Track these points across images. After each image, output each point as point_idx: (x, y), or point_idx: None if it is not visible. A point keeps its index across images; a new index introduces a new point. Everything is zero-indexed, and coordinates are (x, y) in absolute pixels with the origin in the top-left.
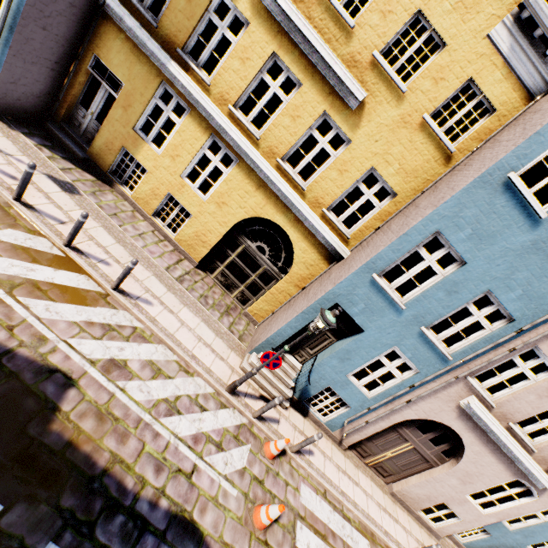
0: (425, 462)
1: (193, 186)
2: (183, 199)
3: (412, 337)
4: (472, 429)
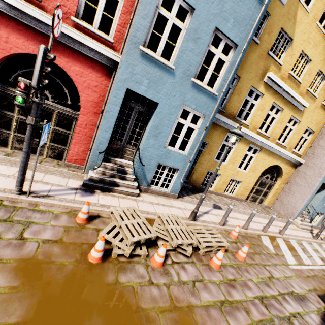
0: None
1: (241, 169)
2: (238, 177)
3: None
4: None
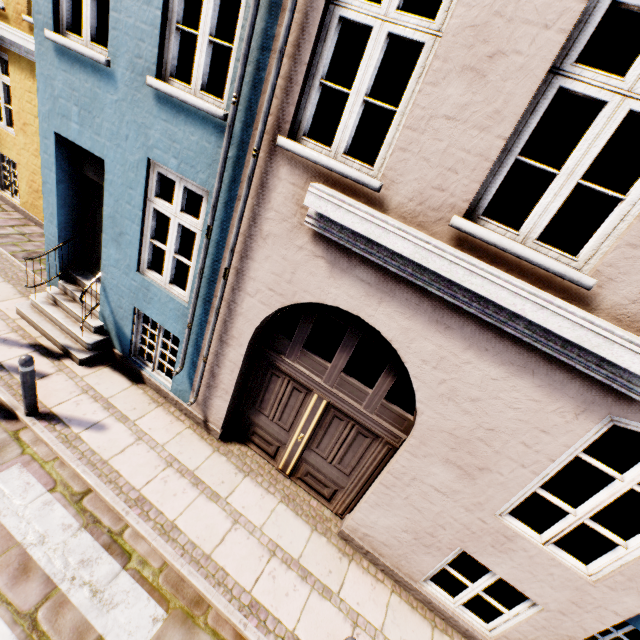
0: (375, 440)
1: (4, 126)
2: (4, 147)
3: (155, 118)
4: (380, 290)
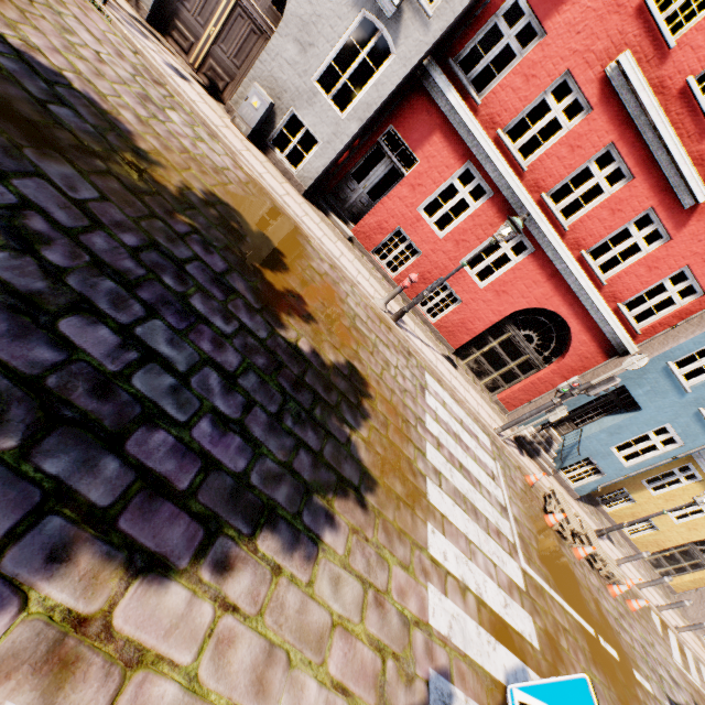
0: None
1: (671, 515)
2: (658, 521)
3: None
4: None
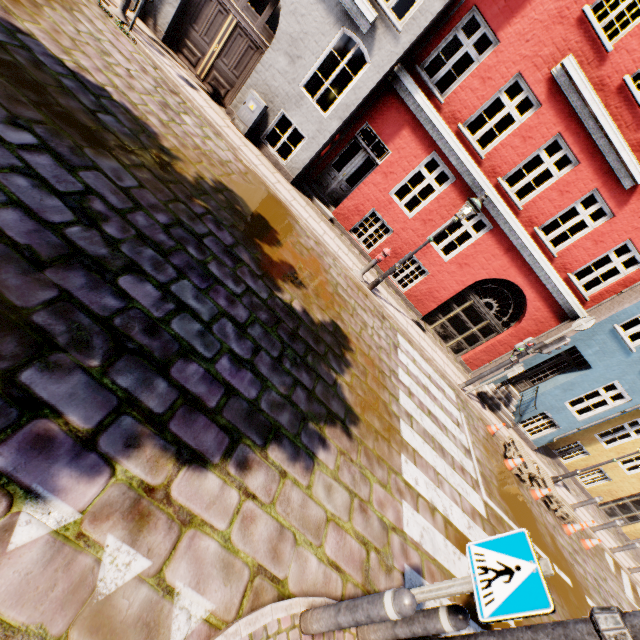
0: None
1: (622, 466)
2: (611, 472)
3: None
4: None
